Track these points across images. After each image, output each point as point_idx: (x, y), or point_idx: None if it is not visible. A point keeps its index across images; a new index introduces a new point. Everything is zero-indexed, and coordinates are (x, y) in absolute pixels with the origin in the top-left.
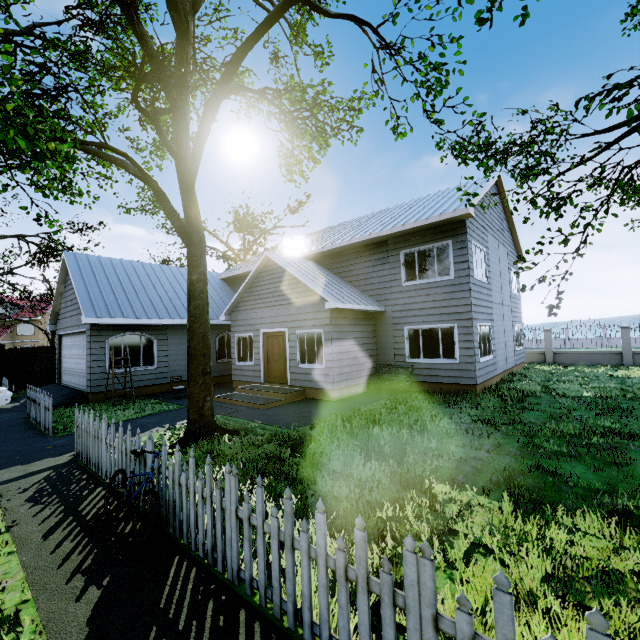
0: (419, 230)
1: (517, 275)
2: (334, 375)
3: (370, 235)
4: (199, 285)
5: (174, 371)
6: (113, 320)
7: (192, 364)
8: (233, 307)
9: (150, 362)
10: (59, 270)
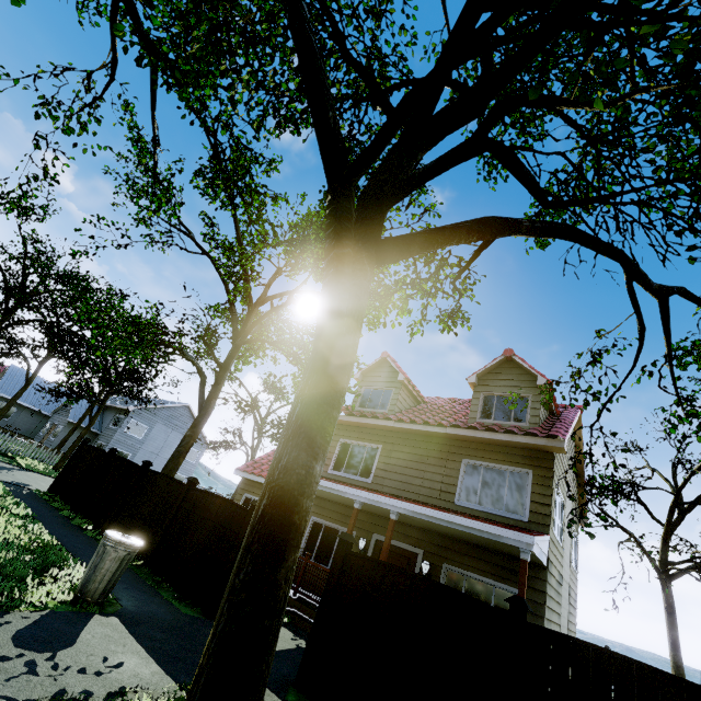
0: (124, 409)
1: (199, 453)
2: (54, 443)
3: (113, 405)
4: (19, 394)
5: (15, 426)
6: (5, 395)
7: (0, 411)
8: (57, 411)
9: (8, 417)
10: (6, 369)
